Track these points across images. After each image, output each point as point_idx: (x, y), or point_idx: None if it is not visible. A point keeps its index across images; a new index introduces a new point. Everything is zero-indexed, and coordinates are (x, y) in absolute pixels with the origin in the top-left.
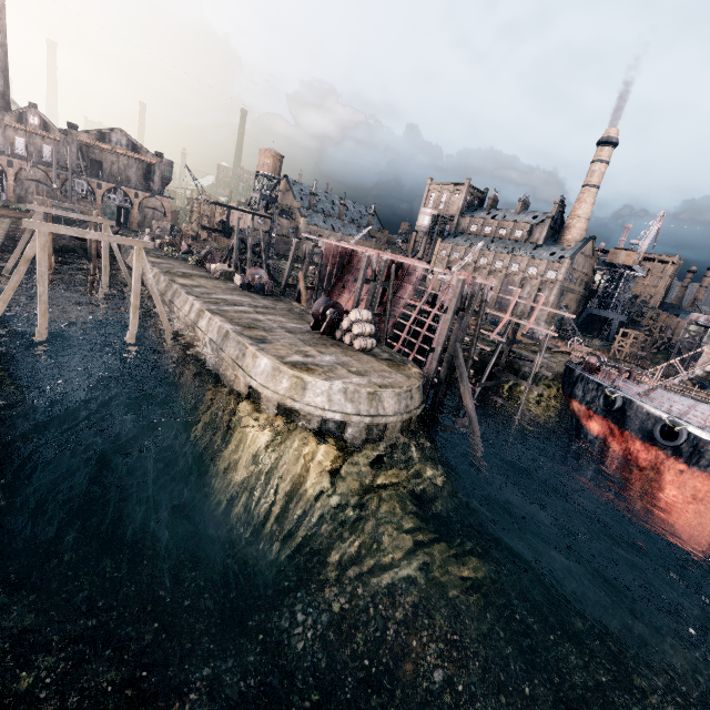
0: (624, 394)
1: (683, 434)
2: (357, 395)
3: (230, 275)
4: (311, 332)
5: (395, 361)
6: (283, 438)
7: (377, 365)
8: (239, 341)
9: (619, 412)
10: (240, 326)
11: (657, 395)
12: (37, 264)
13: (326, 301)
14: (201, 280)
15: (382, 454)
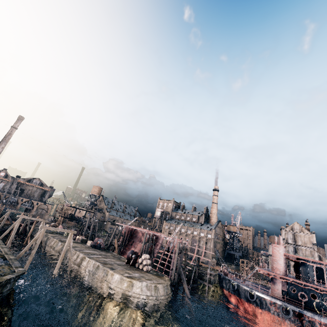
0: (236, 282)
1: (255, 295)
2: (151, 287)
3: (84, 241)
4: (126, 265)
5: (159, 275)
6: (124, 310)
7: (154, 276)
8: (104, 269)
9: (237, 290)
10: (101, 263)
11: (248, 283)
12: (10, 239)
13: (132, 251)
14: (74, 243)
15: (159, 315)
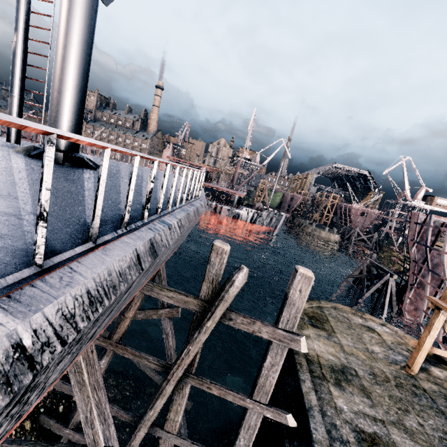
0: None
1: None
2: None
3: None
4: None
5: None
6: None
7: None
8: None
9: None
10: None
11: None
12: None
13: None
14: None
15: None
